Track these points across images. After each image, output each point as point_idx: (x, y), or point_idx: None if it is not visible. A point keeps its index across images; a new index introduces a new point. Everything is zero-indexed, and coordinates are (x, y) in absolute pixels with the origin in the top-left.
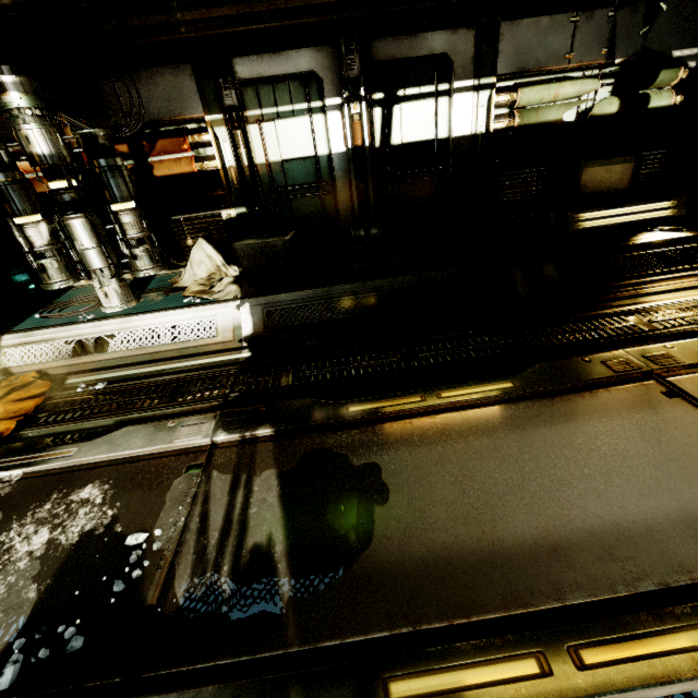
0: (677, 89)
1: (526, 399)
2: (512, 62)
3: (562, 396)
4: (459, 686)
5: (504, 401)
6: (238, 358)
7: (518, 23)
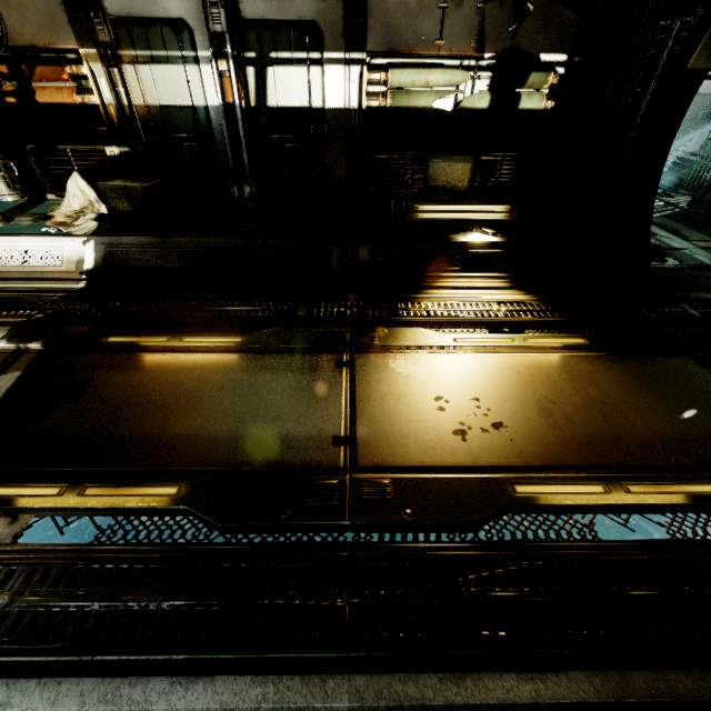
0: (551, 94)
1: (242, 352)
2: (382, 41)
3: (269, 354)
4: (6, 494)
5: (225, 351)
6: (72, 287)
7: (386, 0)
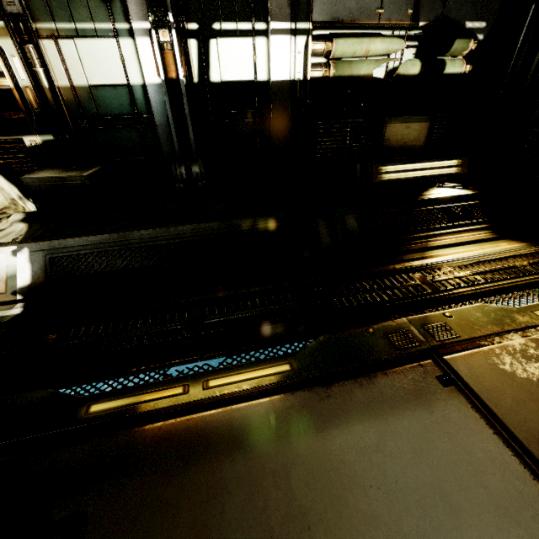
0: (467, 59)
1: (301, 388)
2: (327, 10)
3: (339, 383)
4: None
5: (277, 391)
6: (3, 316)
7: None
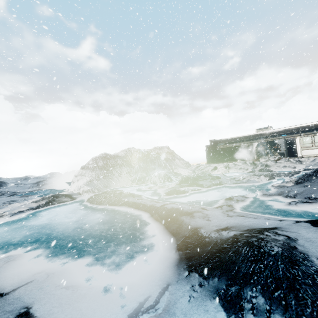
0: None
1: None
2: None
3: None
4: None
5: None
6: None
7: None
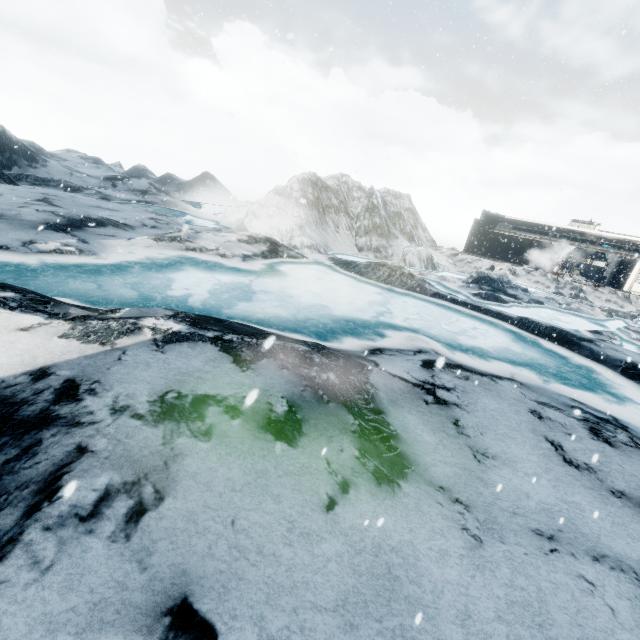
0: None
1: None
2: None
3: None
4: None
5: None
6: None
7: None
